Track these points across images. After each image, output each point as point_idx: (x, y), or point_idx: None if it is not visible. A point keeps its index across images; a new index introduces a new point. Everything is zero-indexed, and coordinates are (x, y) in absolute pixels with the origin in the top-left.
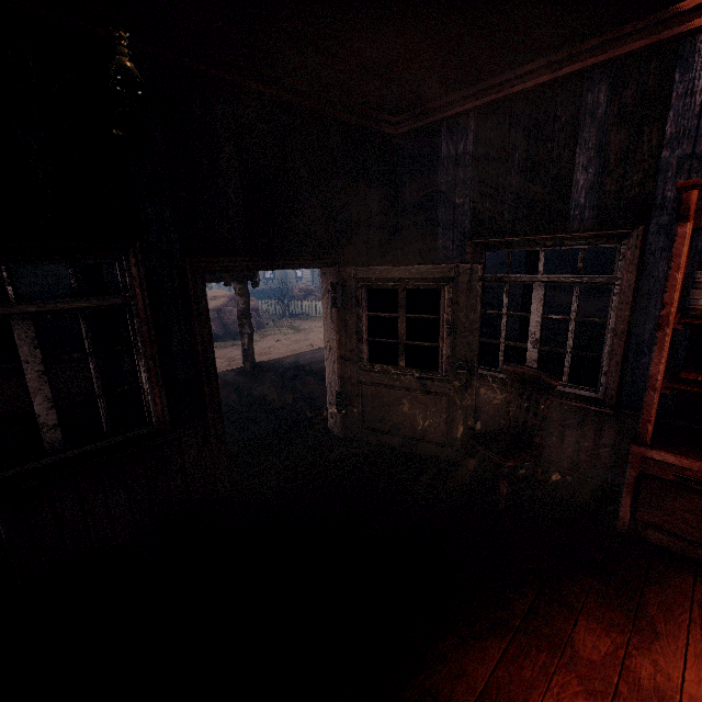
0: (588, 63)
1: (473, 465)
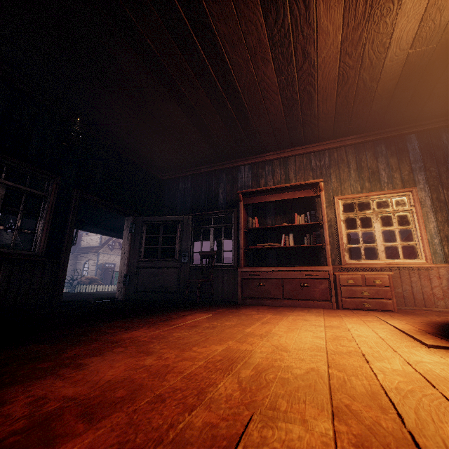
0: (220, 168)
1: (188, 291)
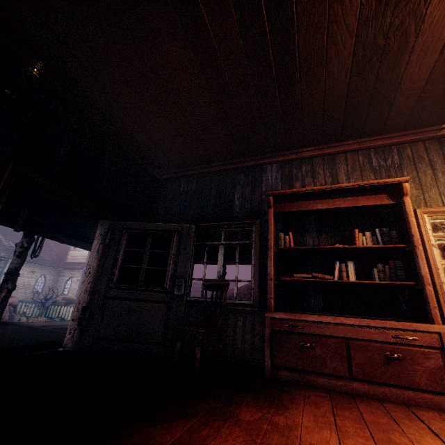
0: (237, 166)
1: (179, 346)
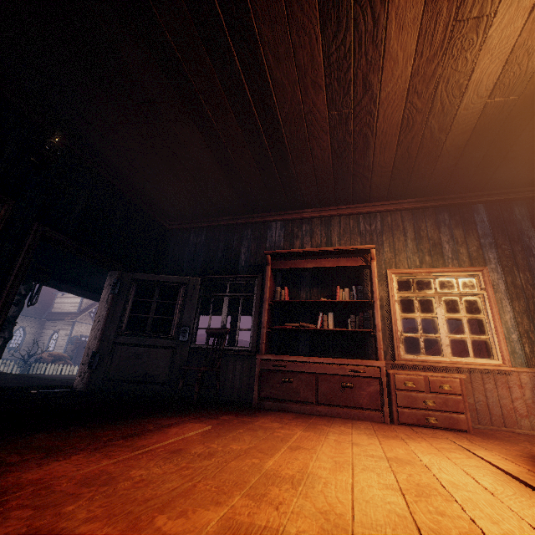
0: (245, 221)
1: (182, 384)
